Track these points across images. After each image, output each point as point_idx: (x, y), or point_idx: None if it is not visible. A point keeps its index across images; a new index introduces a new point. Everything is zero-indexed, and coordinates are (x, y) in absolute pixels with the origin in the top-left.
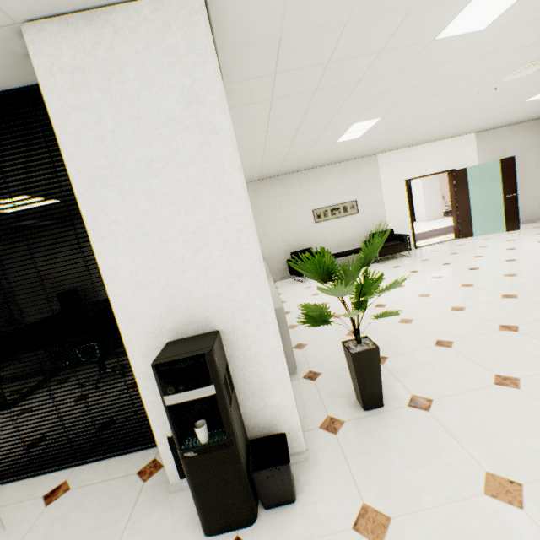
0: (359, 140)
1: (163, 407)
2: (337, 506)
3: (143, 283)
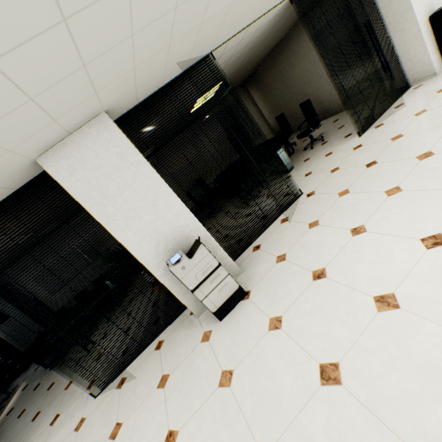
0: None
1: (430, 43)
2: None
3: None
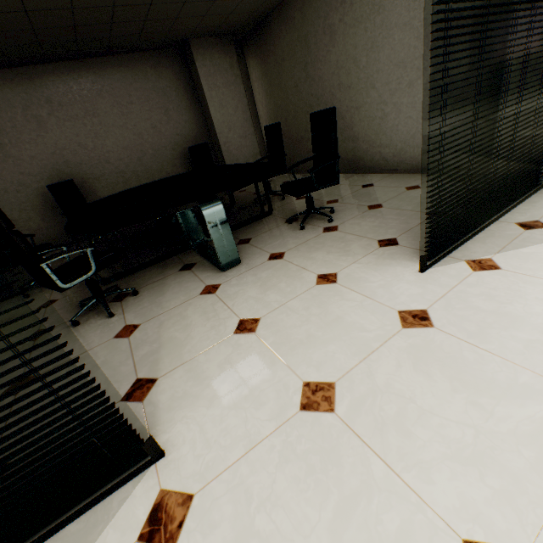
0: None
1: None
2: None
3: None
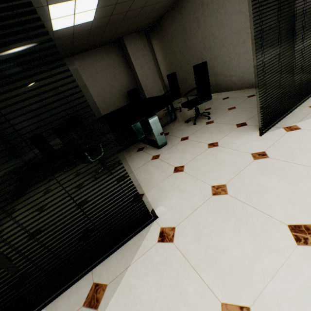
0: None
1: None
2: None
3: None
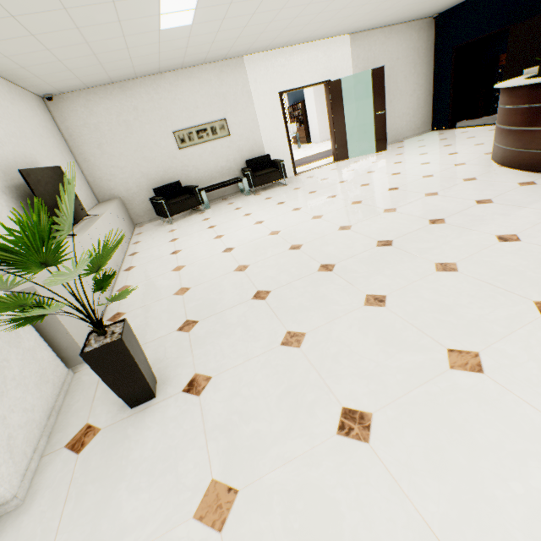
0: (197, 29)
1: None
2: None
3: None
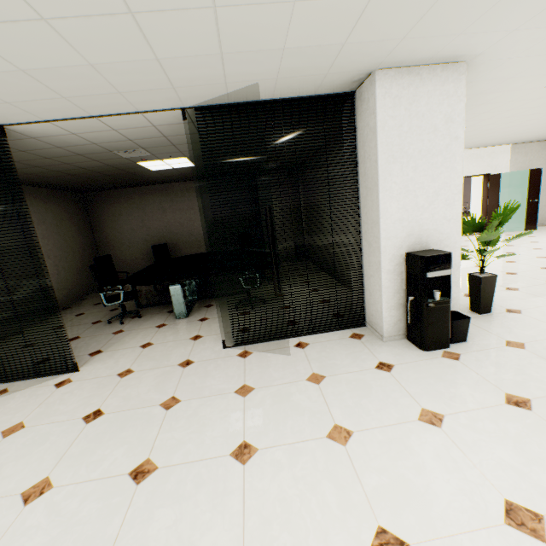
0: None
1: (392, 291)
2: (492, 341)
3: (399, 218)
